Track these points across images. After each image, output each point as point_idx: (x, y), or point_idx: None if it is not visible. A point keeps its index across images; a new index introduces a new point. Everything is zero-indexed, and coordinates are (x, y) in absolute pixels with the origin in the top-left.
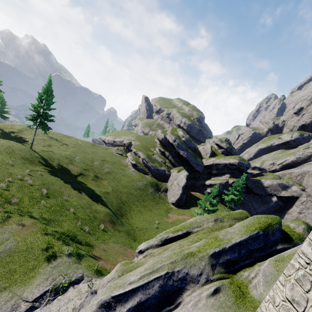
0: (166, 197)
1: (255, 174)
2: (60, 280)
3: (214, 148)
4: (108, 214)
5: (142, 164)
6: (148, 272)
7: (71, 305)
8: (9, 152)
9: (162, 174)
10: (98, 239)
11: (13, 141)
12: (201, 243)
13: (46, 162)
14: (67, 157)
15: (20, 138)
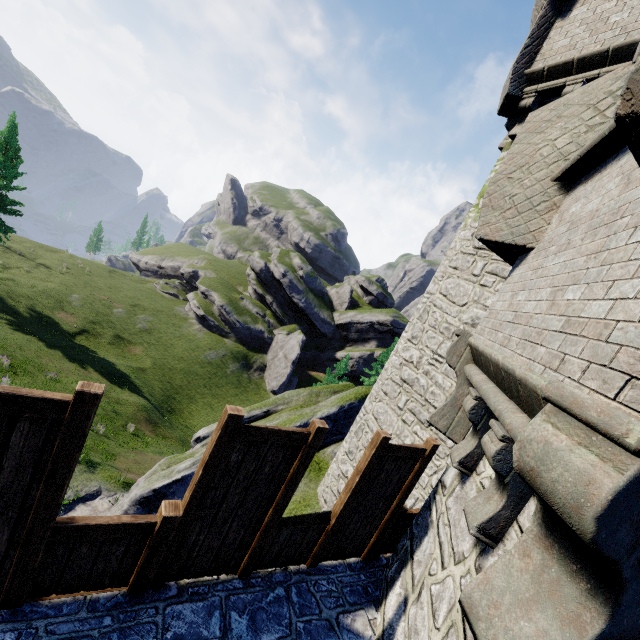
0: (263, 380)
1: None
2: None
3: (356, 293)
4: (144, 407)
5: (218, 317)
6: None
7: None
8: None
9: (258, 338)
10: (125, 447)
11: None
12: (281, 420)
13: None
14: (50, 294)
15: None
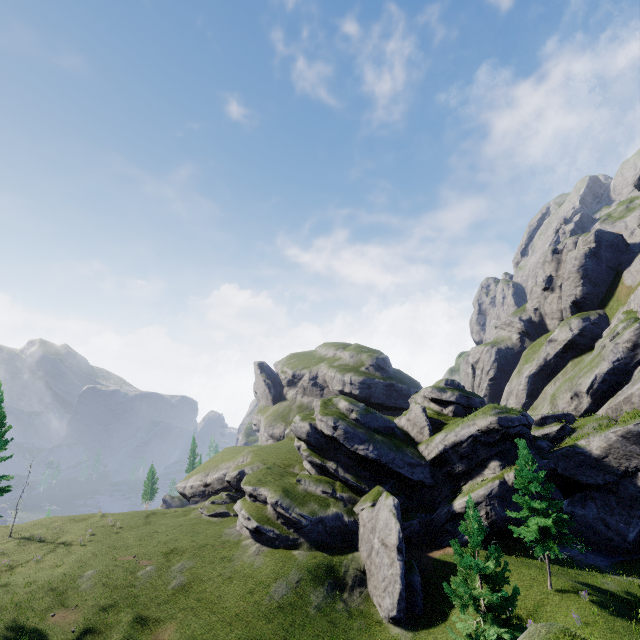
0: (370, 601)
1: (556, 435)
2: None
3: (432, 410)
4: None
5: (277, 520)
6: None
7: None
8: None
9: (337, 530)
10: None
11: None
12: None
13: None
14: (51, 586)
15: None
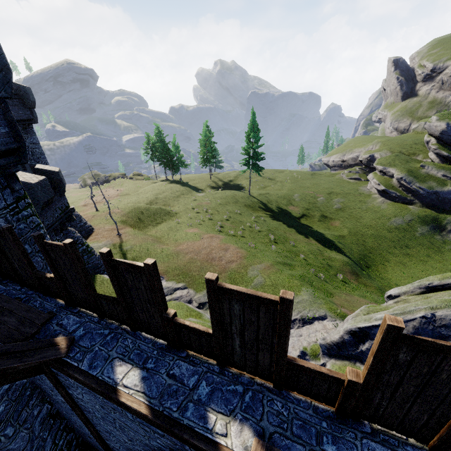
0: None
1: None
2: (305, 313)
3: None
4: (347, 263)
5: (399, 188)
6: (398, 313)
7: (319, 335)
8: (235, 202)
9: (447, 200)
10: (337, 289)
11: (233, 190)
12: None
13: (265, 207)
14: (284, 197)
15: (238, 186)
